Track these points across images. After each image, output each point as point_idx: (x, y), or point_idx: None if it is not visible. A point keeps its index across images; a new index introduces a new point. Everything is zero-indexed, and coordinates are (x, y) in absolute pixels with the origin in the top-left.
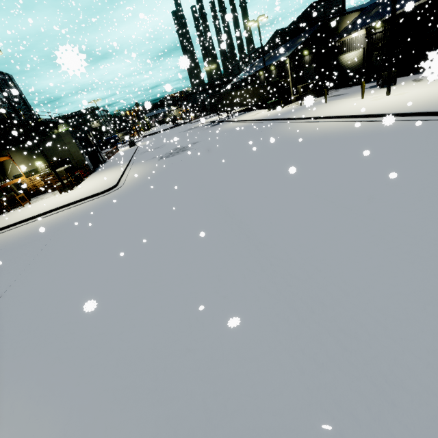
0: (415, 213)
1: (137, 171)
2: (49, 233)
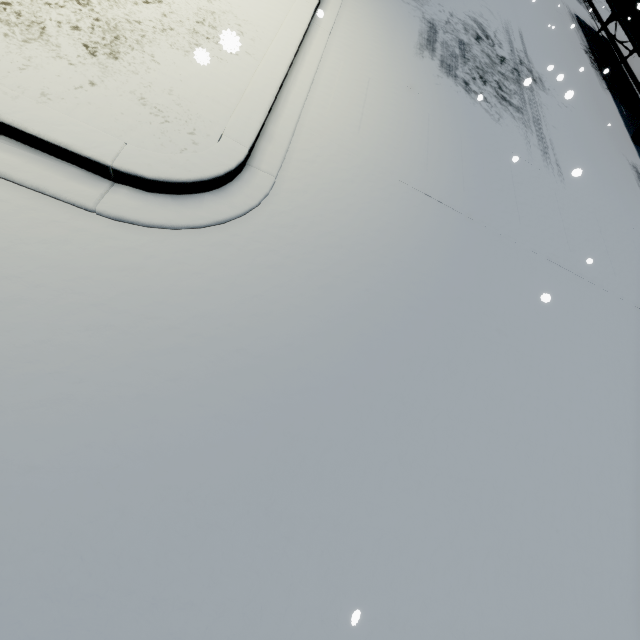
0: None
1: None
2: None
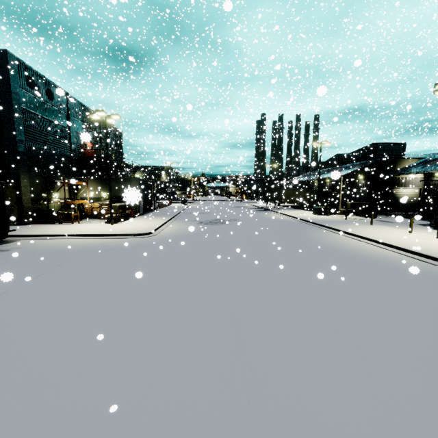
0: (436, 386)
1: (175, 227)
2: (75, 253)
